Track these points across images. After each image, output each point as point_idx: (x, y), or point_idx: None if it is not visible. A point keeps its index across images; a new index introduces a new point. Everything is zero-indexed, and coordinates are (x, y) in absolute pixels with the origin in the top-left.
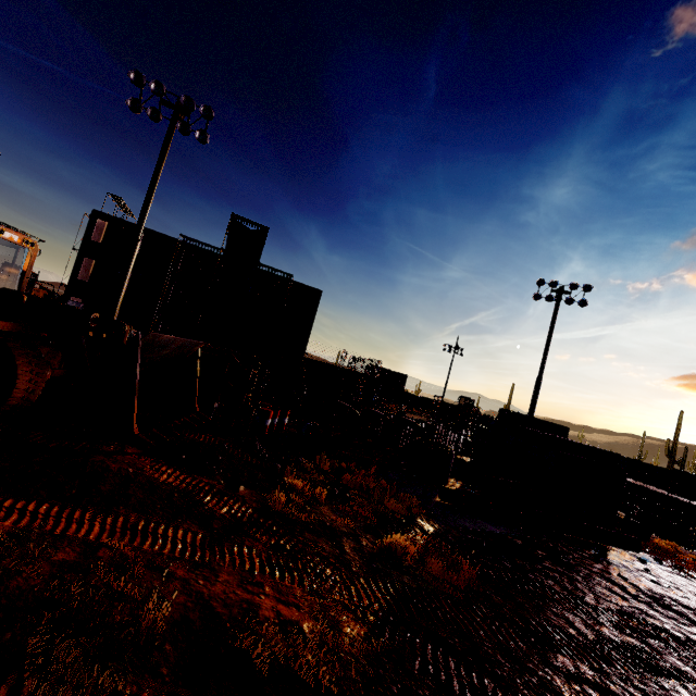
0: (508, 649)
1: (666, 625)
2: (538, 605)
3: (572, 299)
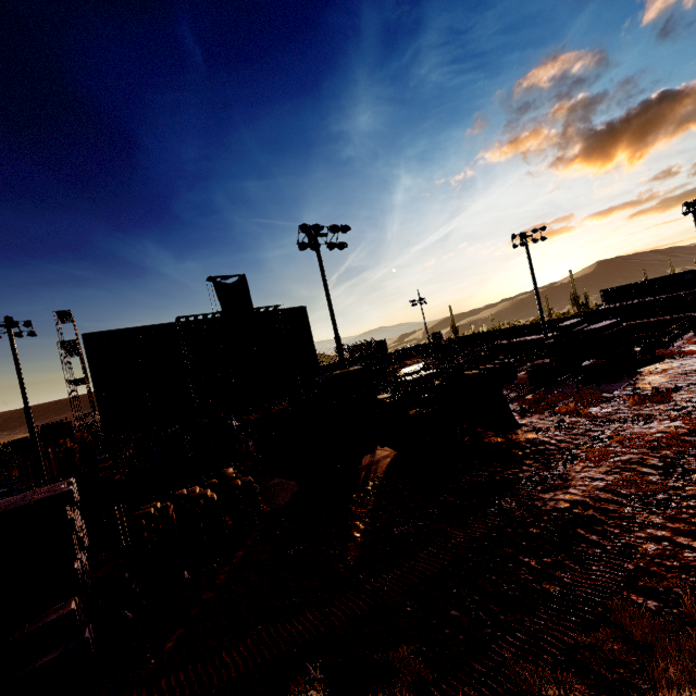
0: None
1: None
2: (691, 391)
3: (536, 239)
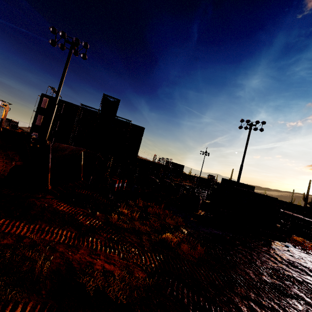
0: (214, 285)
1: (294, 275)
2: (233, 265)
3: (256, 128)
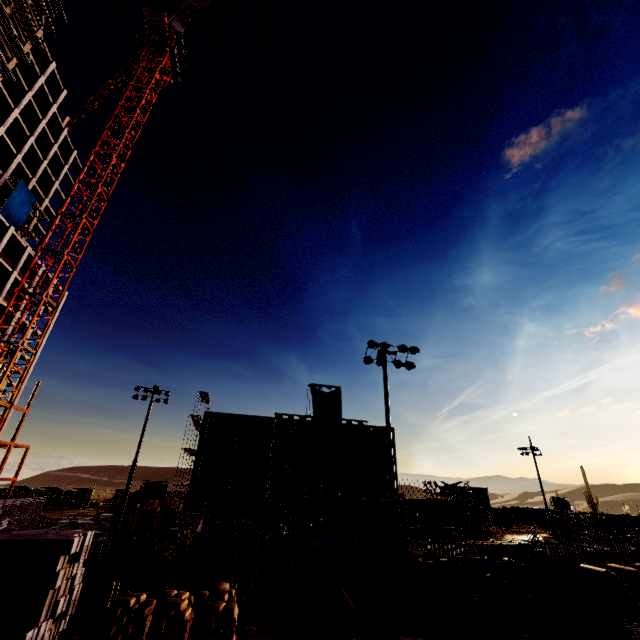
0: None
1: None
2: None
3: None
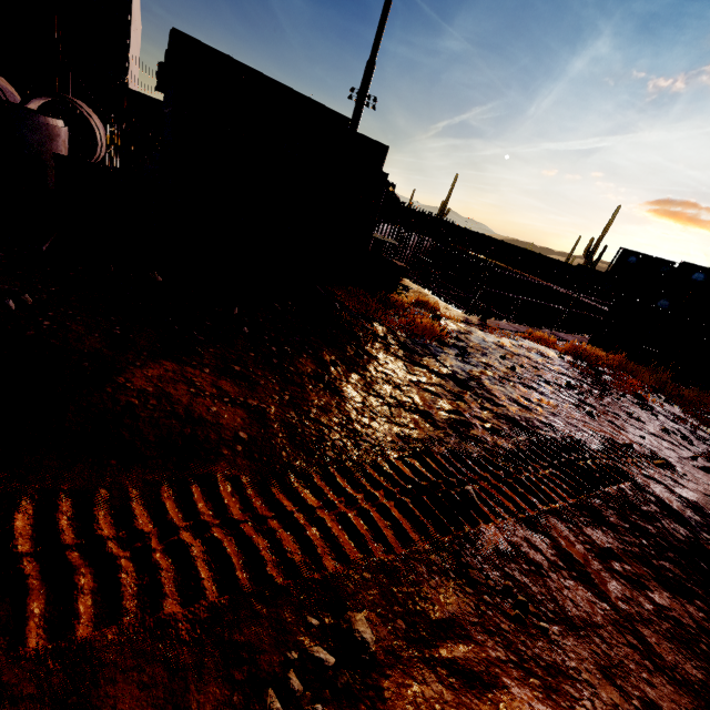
0: None
1: None
2: None
3: None
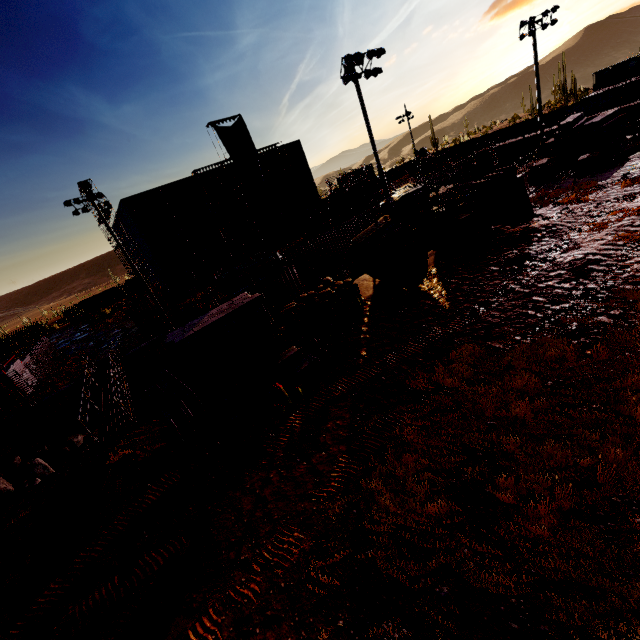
0: None
1: None
2: None
3: (545, 24)
